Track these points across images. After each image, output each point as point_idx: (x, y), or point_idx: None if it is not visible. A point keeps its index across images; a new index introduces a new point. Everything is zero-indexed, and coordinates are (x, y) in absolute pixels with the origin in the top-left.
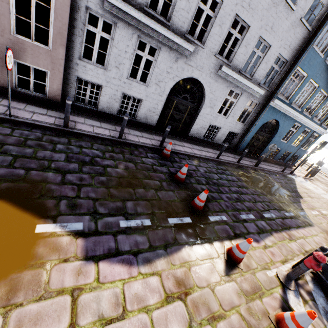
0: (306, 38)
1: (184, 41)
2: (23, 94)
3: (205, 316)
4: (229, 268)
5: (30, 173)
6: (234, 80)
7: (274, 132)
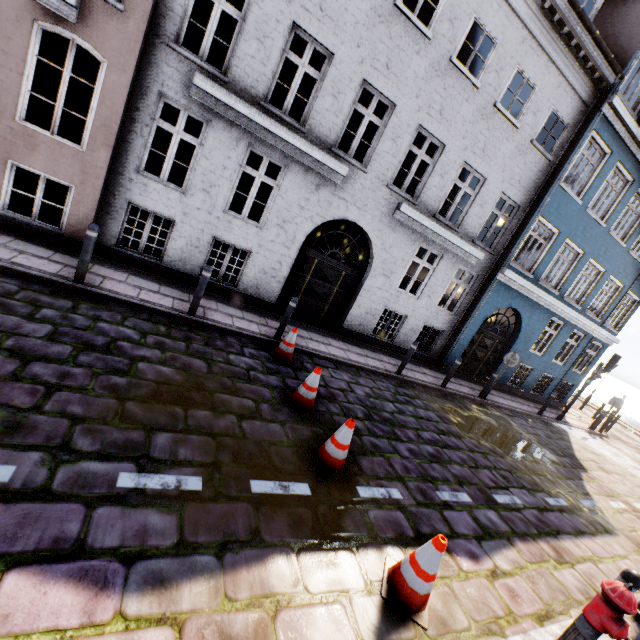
0: (546, 171)
1: (329, 157)
2: (15, 222)
3: None
4: (390, 624)
5: None
6: (425, 230)
7: (515, 333)
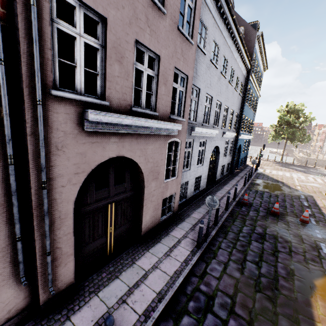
0: (241, 100)
1: (215, 130)
2: (164, 221)
3: None
4: None
5: (281, 262)
6: (227, 135)
7: (239, 150)
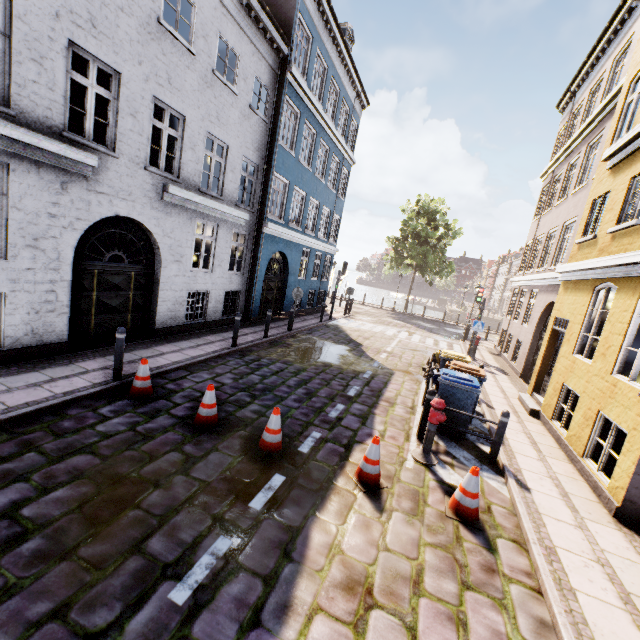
0: (267, 132)
1: (68, 146)
2: None
3: (409, 593)
4: (377, 499)
5: None
6: (197, 205)
7: (286, 270)
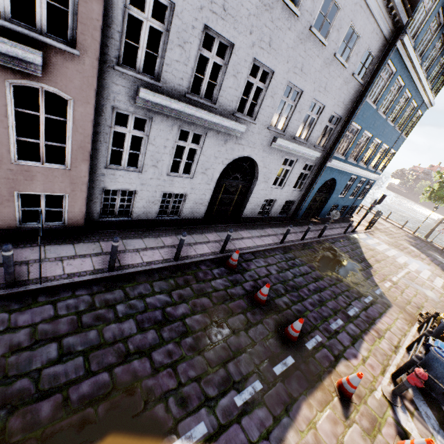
0: (359, 91)
1: (234, 122)
2: (32, 230)
3: None
4: (346, 408)
5: (115, 373)
6: (289, 148)
7: (332, 189)
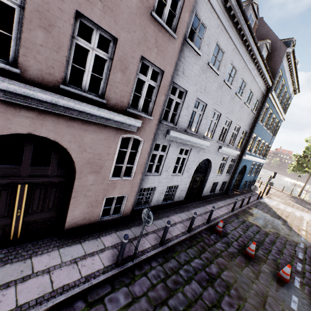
0: (253, 117)
1: (205, 141)
2: (105, 222)
3: None
4: None
5: None
6: (225, 151)
7: (243, 172)
